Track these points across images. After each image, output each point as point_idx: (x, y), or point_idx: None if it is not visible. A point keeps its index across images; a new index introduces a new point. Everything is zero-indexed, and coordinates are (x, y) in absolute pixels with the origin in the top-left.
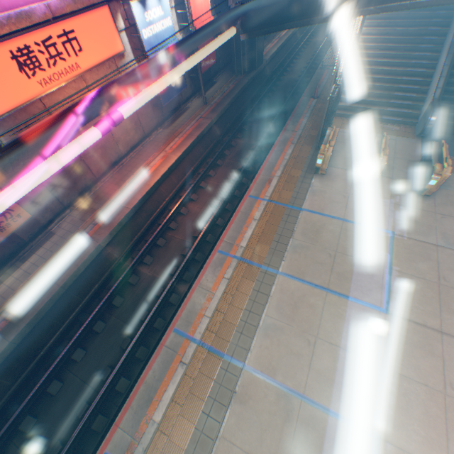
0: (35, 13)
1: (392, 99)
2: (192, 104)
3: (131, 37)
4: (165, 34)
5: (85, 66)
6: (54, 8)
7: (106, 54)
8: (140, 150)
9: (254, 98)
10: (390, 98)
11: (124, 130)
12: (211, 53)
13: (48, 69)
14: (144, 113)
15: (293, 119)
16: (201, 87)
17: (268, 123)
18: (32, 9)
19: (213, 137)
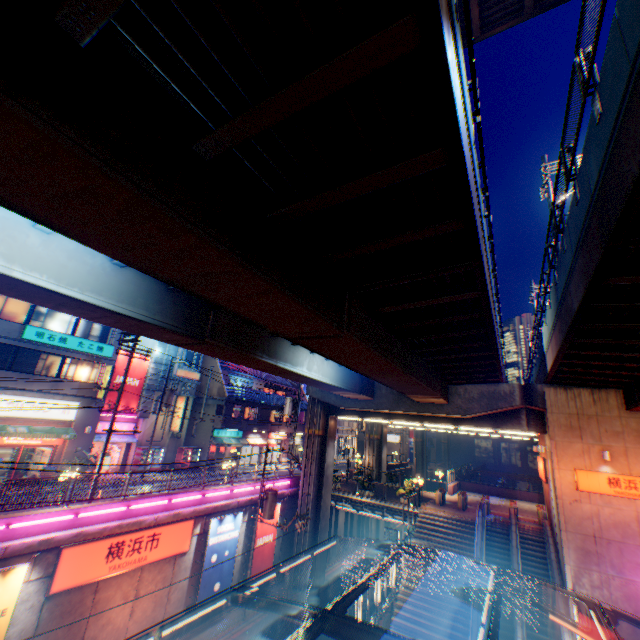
0: (146, 520)
1: None
2: (230, 612)
3: (201, 538)
4: (229, 540)
5: (152, 557)
6: (160, 518)
7: (174, 549)
8: None
9: None
10: None
11: (142, 627)
12: (269, 560)
13: (125, 556)
14: (173, 610)
15: None
16: None
17: None
18: (146, 518)
19: None
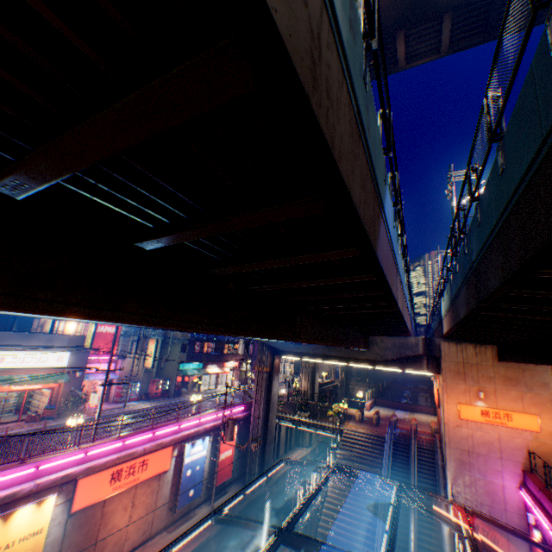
0: (138, 451)
1: (353, 547)
2: (201, 509)
3: (178, 458)
4: (200, 458)
5: (143, 477)
6: (148, 448)
7: (159, 469)
8: (139, 551)
9: (257, 513)
10: (352, 545)
11: (138, 526)
12: (229, 468)
13: (123, 479)
14: (160, 513)
15: (278, 547)
16: (213, 497)
17: (261, 545)
18: (138, 449)
19: (208, 551)
